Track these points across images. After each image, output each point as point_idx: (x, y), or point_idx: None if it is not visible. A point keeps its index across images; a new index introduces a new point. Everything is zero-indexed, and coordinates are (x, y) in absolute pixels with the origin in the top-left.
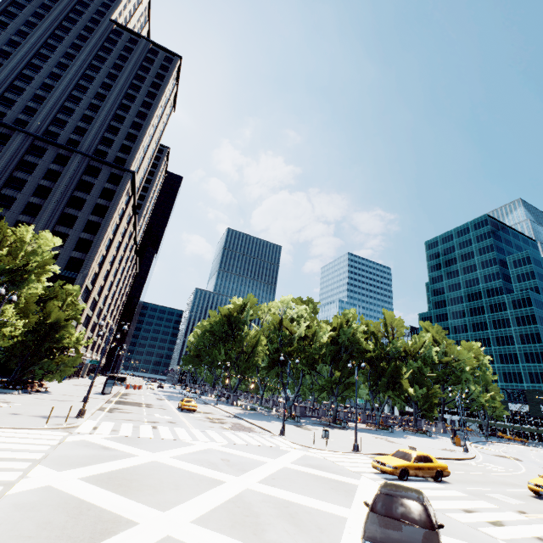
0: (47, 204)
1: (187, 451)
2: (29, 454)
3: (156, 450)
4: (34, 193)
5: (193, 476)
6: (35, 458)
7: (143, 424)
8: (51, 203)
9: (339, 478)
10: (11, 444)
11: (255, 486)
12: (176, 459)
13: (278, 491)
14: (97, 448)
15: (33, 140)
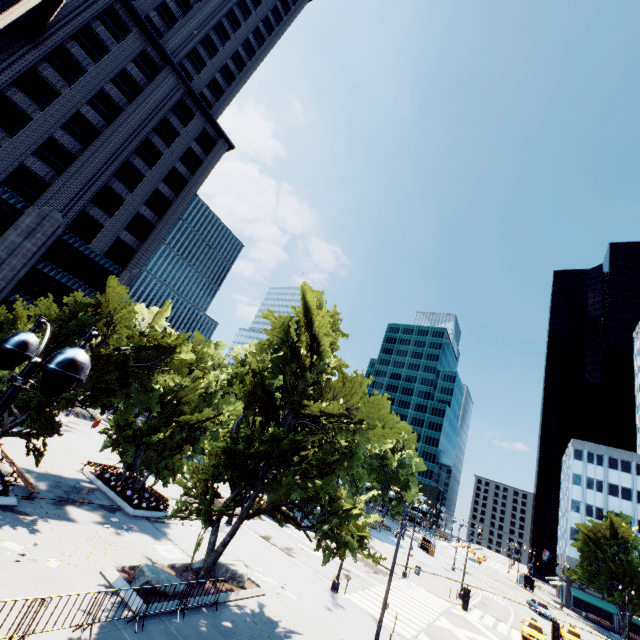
0: (108, 134)
1: None
2: None
3: None
4: (90, 100)
5: None
6: None
7: (361, 588)
8: (115, 134)
9: None
10: None
11: None
12: None
13: None
14: None
15: None
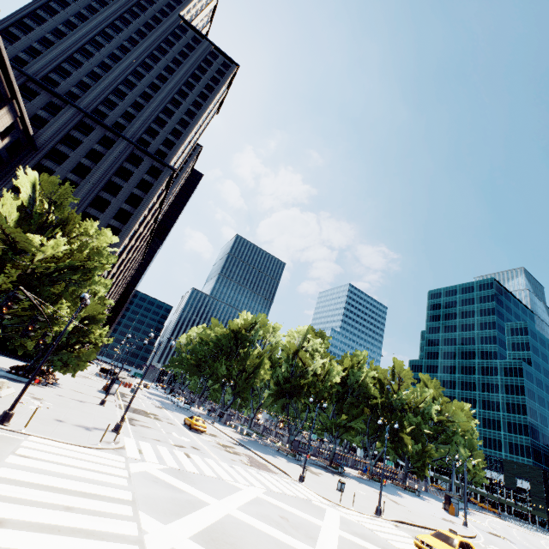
0: (83, 184)
1: (244, 500)
2: (118, 491)
3: (216, 494)
4: (73, 170)
5: (277, 543)
6: (128, 499)
7: (175, 449)
8: (88, 183)
9: None
10: (91, 472)
11: None
12: (244, 513)
13: None
14: (166, 486)
15: (83, 117)
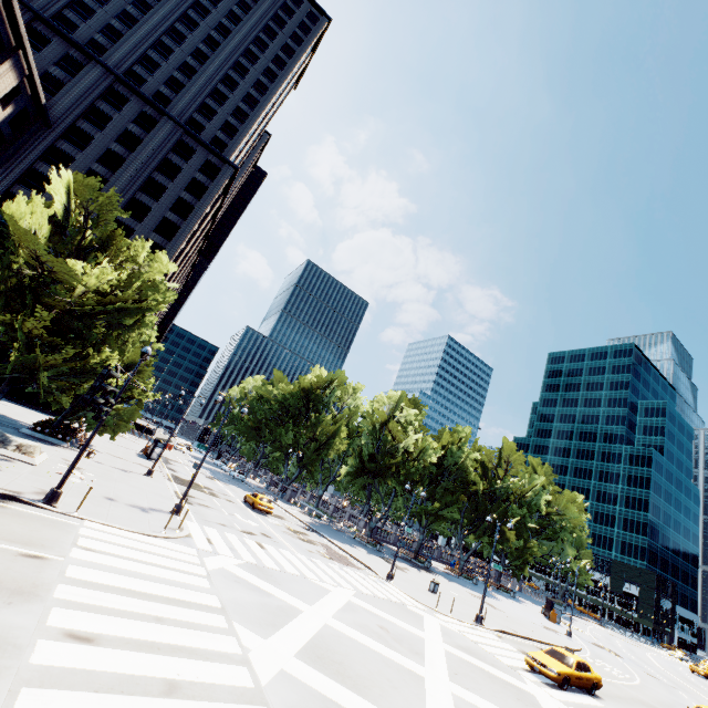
0: (114, 180)
1: (336, 606)
2: (203, 596)
3: (306, 598)
4: (100, 159)
5: (385, 661)
6: (216, 606)
7: (245, 537)
8: (120, 179)
9: (509, 680)
10: (166, 570)
11: (455, 689)
12: (341, 622)
13: (482, 701)
14: (250, 588)
15: (113, 81)
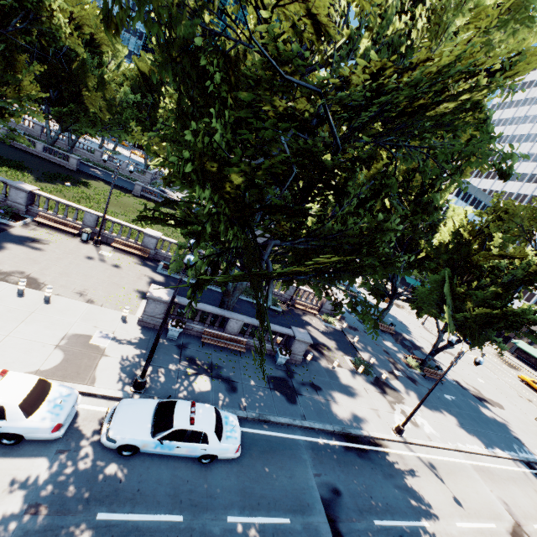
0: None
1: None
2: None
3: None
4: None
5: None
6: None
7: None
8: None
9: None
10: None
11: None
12: None
13: None
14: None
15: None
